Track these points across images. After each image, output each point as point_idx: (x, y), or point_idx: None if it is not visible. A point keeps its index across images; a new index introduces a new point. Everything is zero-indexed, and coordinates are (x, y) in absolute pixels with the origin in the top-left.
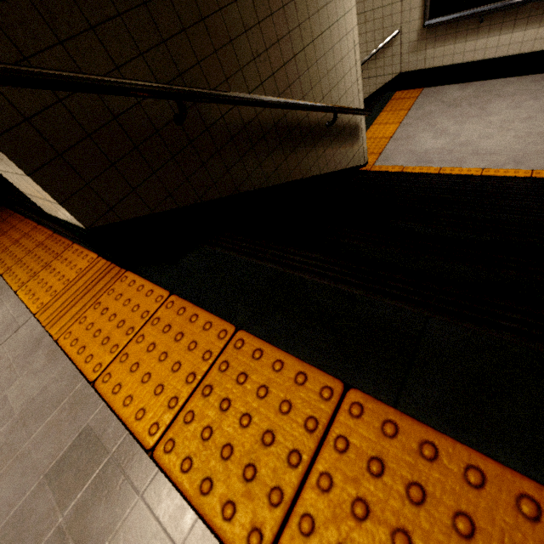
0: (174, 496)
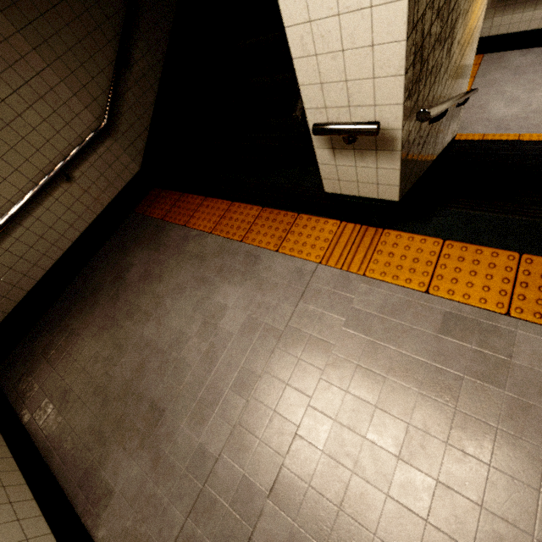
0: (540, 328)
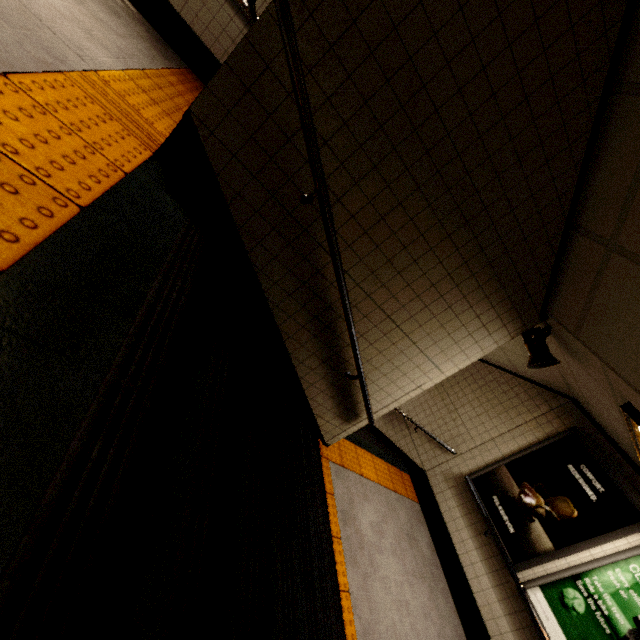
0: None
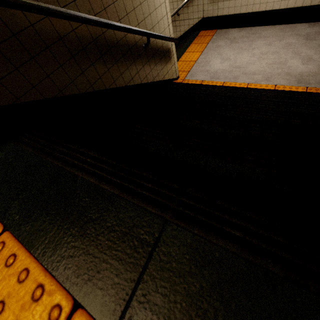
0: None
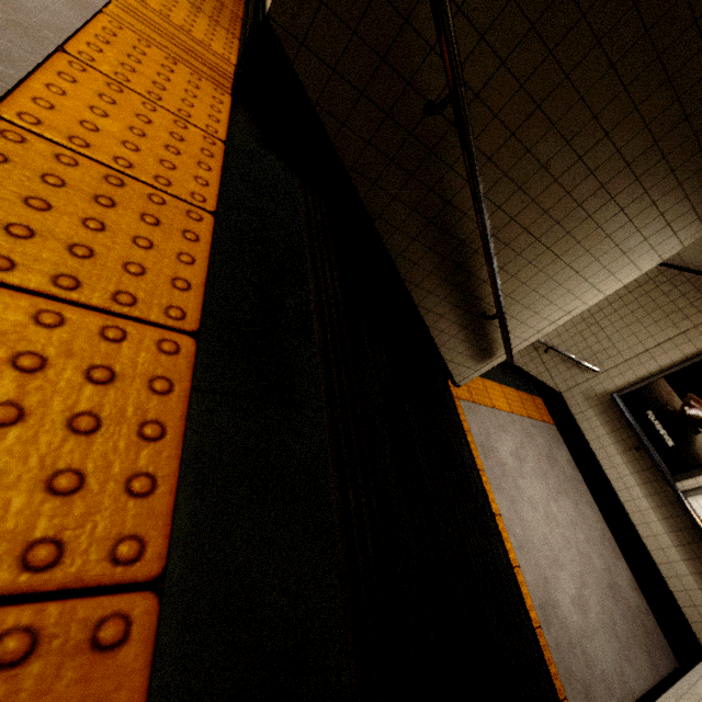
0: None
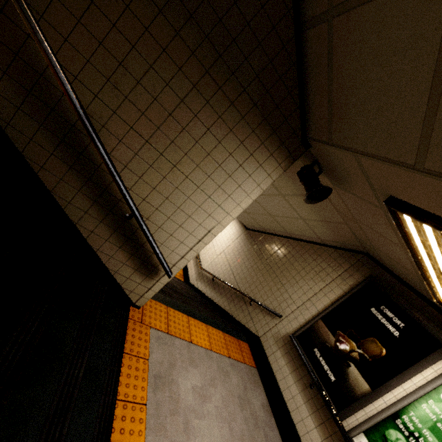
0: None
